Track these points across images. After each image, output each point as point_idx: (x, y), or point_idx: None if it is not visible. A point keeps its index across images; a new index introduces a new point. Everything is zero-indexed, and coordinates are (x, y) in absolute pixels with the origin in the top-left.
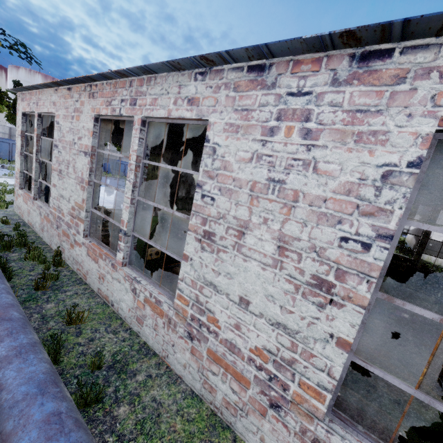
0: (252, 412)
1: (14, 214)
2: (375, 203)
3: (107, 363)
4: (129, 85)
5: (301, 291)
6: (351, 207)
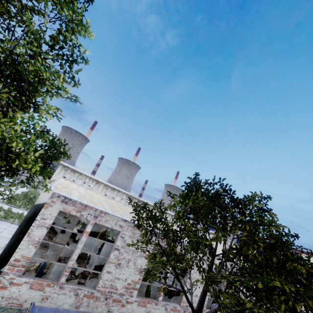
0: None
1: (2, 308)
2: None
3: None
4: None
5: None
6: None
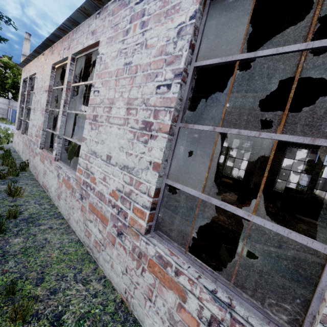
0: (108, 244)
1: (11, 147)
2: (174, 54)
3: (23, 217)
4: (68, 38)
5: (136, 136)
6: (162, 62)
